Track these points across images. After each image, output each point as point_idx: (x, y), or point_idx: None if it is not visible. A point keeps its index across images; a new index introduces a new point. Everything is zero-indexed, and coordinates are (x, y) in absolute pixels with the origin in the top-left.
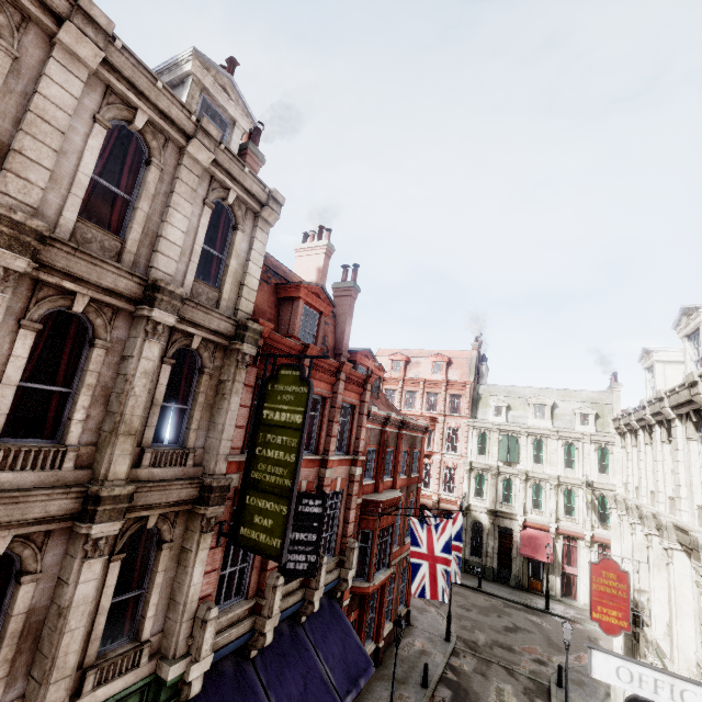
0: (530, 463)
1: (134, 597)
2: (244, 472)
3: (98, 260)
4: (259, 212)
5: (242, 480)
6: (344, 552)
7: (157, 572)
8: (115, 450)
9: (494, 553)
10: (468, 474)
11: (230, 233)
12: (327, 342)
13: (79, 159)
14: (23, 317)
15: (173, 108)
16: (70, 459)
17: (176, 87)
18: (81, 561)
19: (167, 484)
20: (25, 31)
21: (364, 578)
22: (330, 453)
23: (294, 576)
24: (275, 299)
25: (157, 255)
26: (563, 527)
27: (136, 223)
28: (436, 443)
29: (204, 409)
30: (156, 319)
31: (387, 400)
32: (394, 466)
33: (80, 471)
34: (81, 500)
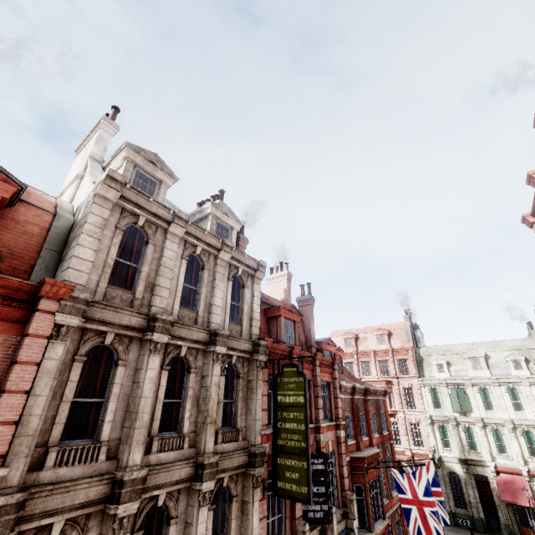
0: (482, 410)
1: None
2: (272, 441)
3: (190, 327)
4: (254, 274)
5: (273, 447)
6: (346, 504)
7: (231, 519)
8: (207, 433)
9: (477, 502)
10: (431, 427)
11: (241, 290)
12: (300, 339)
13: (177, 278)
14: (163, 364)
15: (212, 239)
16: (186, 442)
17: (202, 219)
18: (197, 508)
19: (232, 453)
20: (157, 232)
21: (366, 529)
22: (320, 421)
23: (315, 523)
24: (265, 319)
25: (212, 315)
26: (533, 468)
27: (201, 301)
28: (396, 403)
29: (242, 401)
30: (218, 352)
31: (349, 373)
32: (367, 427)
33: (191, 449)
34: (194, 467)
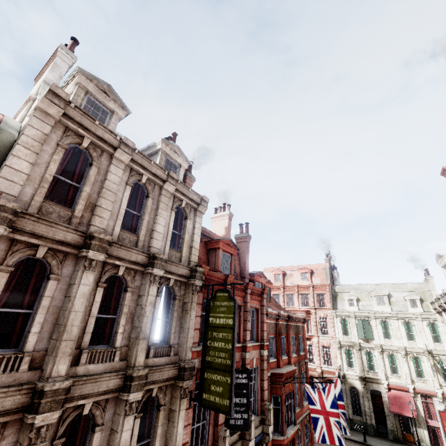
0: (382, 339)
1: (145, 444)
2: (201, 357)
3: (129, 248)
4: (197, 208)
5: (201, 363)
6: (264, 412)
7: (158, 426)
8: (138, 348)
9: (370, 412)
10: (339, 350)
11: (184, 221)
12: (236, 270)
13: (120, 202)
14: (99, 281)
15: (158, 170)
16: (117, 355)
17: (153, 155)
18: (123, 417)
19: (162, 367)
20: (102, 156)
21: (280, 433)
22: (247, 341)
23: (235, 429)
24: (206, 250)
25: (153, 240)
26: (418, 387)
27: (143, 226)
28: (312, 329)
29: (177, 320)
30: (155, 274)
31: (276, 302)
32: (287, 348)
33: (122, 362)
34: (123, 379)
